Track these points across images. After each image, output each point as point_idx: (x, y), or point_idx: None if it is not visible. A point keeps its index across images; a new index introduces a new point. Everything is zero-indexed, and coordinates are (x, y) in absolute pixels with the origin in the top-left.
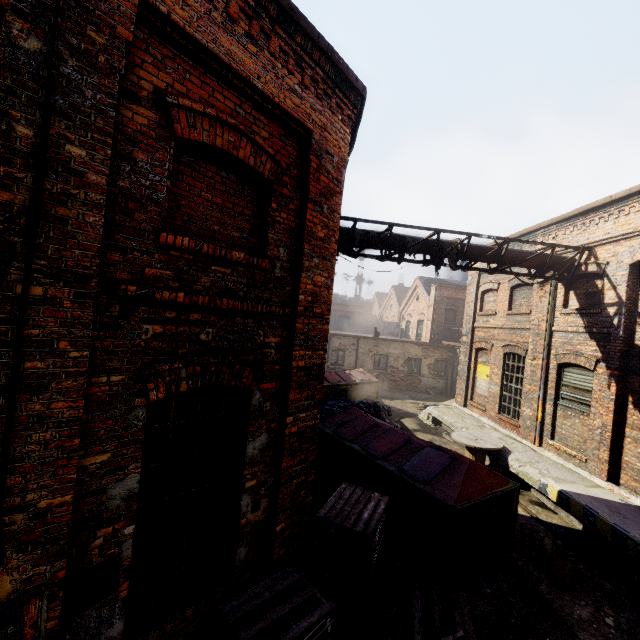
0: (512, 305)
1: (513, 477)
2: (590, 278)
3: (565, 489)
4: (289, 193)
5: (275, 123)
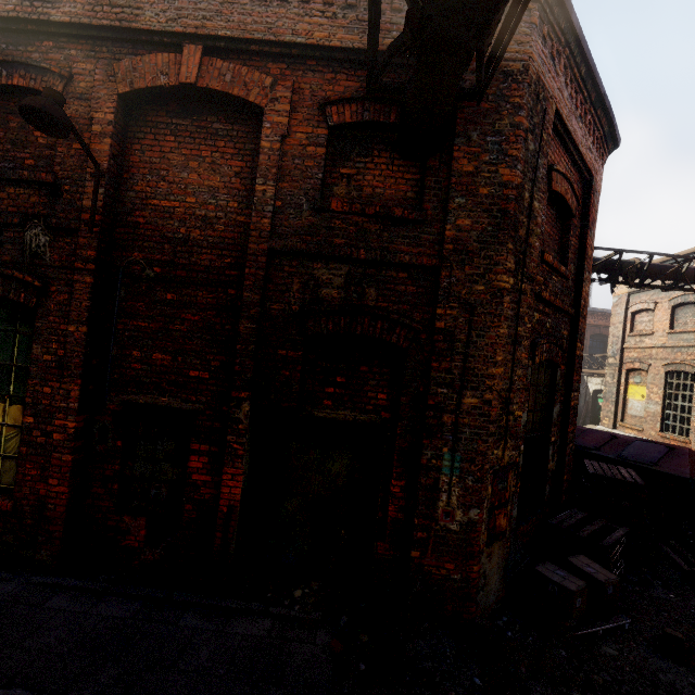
0: (674, 324)
1: None
2: None
3: None
4: (576, 223)
5: (576, 173)
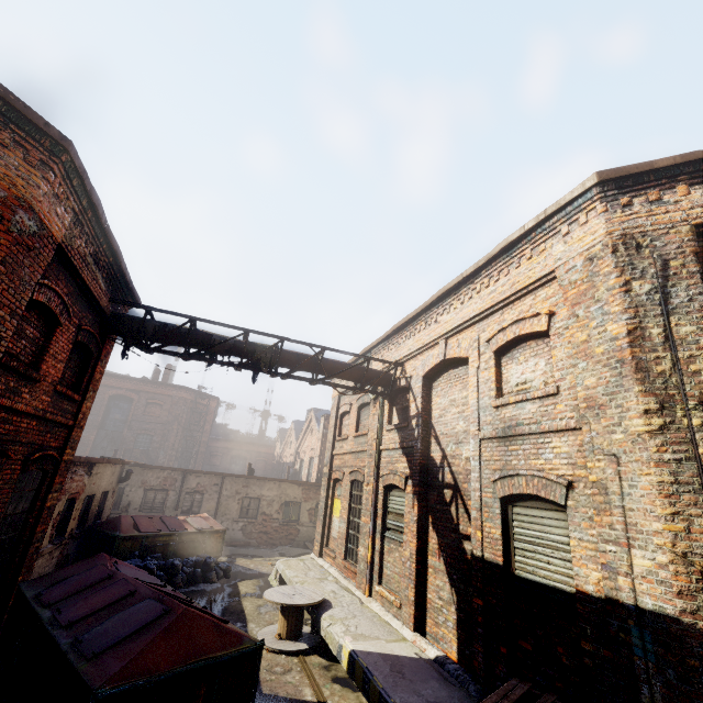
0: (359, 427)
1: None
2: (404, 393)
3: (357, 648)
4: None
5: None
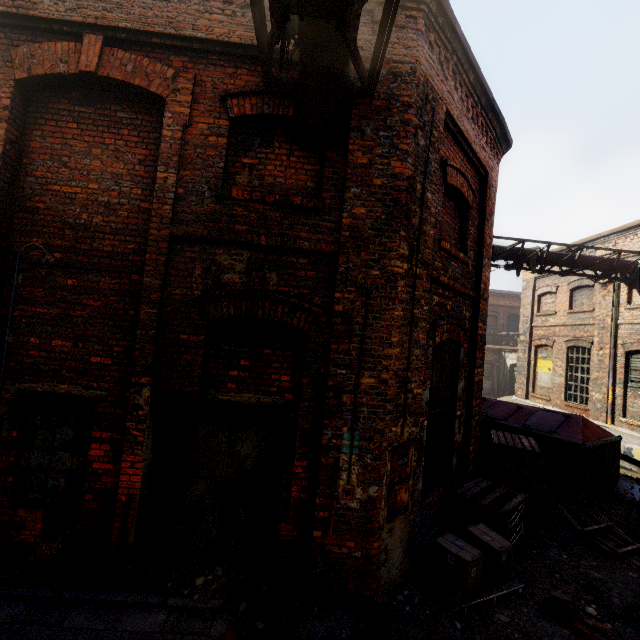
0: (572, 305)
1: None
2: None
3: None
4: (475, 214)
5: (472, 169)
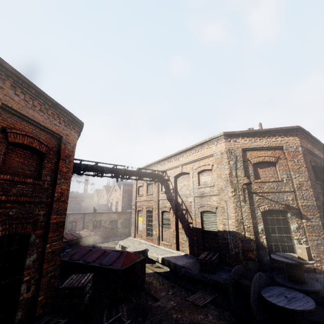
0: (148, 191)
1: (150, 260)
2: (166, 181)
3: (163, 256)
4: (52, 156)
5: (48, 134)
